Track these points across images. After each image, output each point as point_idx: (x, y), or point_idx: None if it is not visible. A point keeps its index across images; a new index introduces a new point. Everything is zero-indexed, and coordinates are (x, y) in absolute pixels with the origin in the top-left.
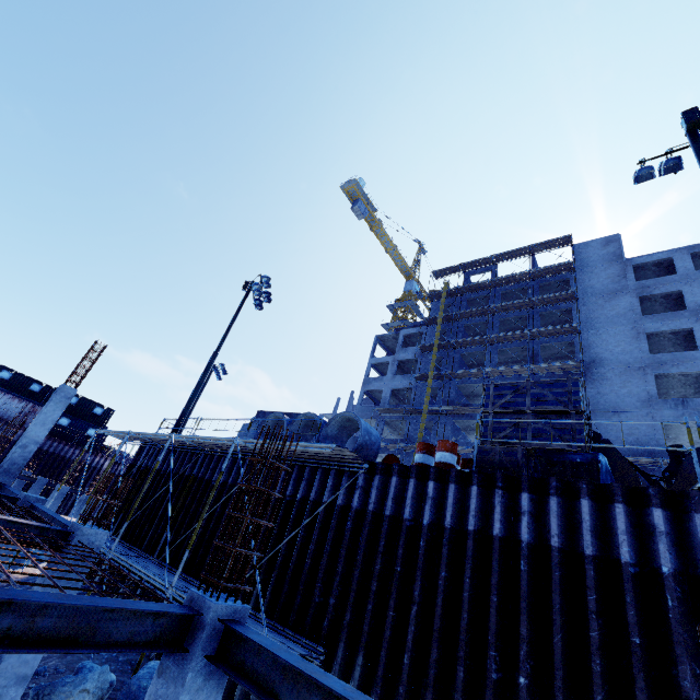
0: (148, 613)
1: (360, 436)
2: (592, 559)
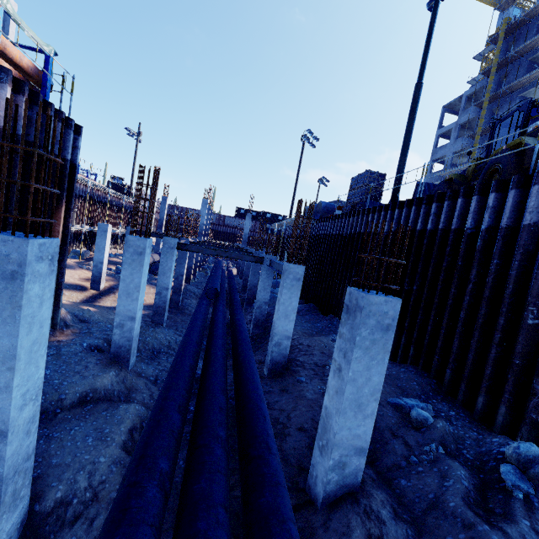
0: (245, 252)
1: (321, 210)
2: (340, 235)
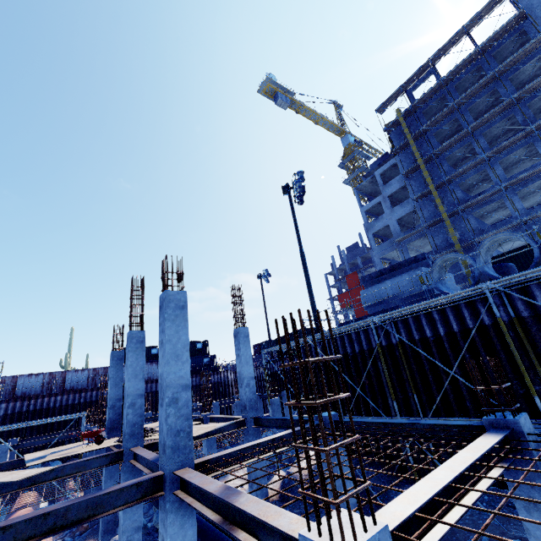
0: None
1: None
2: None
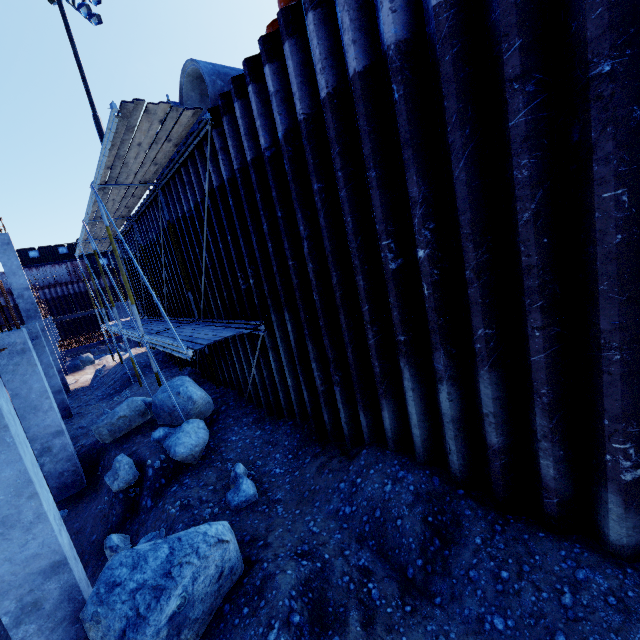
0: None
1: (207, 87)
2: None
